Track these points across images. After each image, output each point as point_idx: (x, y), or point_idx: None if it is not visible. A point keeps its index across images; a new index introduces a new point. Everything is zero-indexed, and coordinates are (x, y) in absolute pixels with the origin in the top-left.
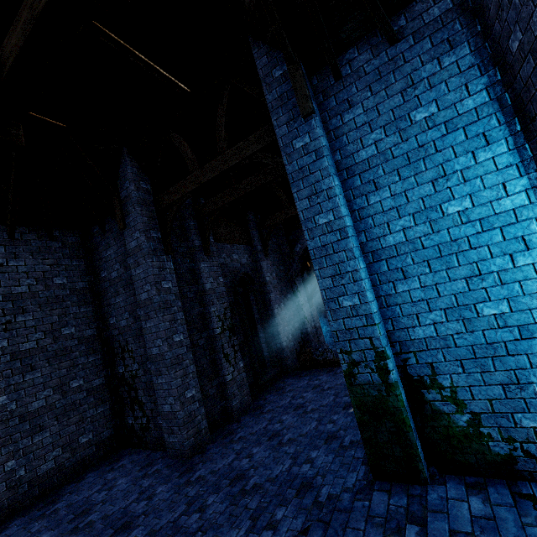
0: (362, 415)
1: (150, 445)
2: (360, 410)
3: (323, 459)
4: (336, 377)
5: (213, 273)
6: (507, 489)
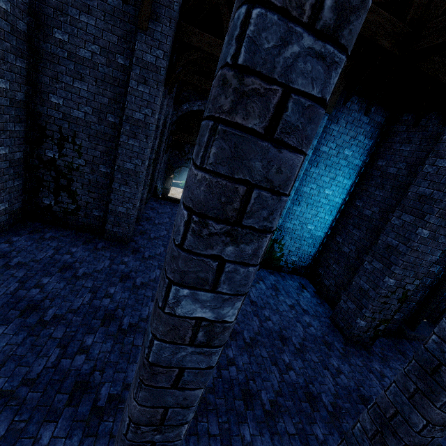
0: None
1: (72, 226)
2: None
3: None
4: None
5: (164, 112)
6: (278, 274)
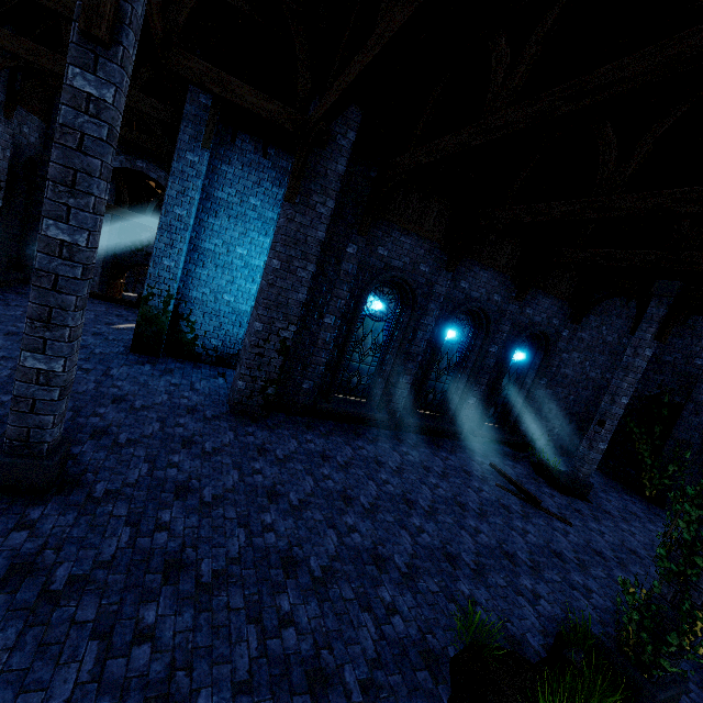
0: (142, 321)
1: None
2: (142, 318)
3: (93, 341)
4: (94, 305)
5: (4, 142)
6: (193, 364)
